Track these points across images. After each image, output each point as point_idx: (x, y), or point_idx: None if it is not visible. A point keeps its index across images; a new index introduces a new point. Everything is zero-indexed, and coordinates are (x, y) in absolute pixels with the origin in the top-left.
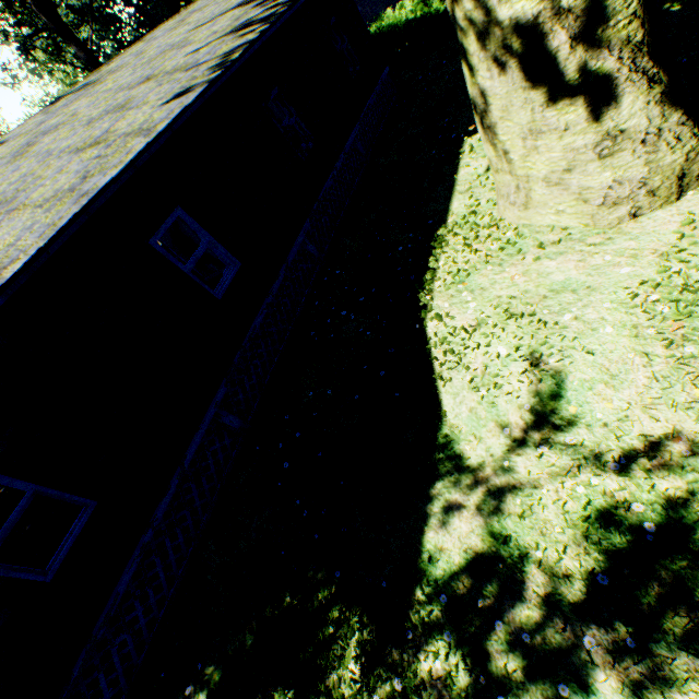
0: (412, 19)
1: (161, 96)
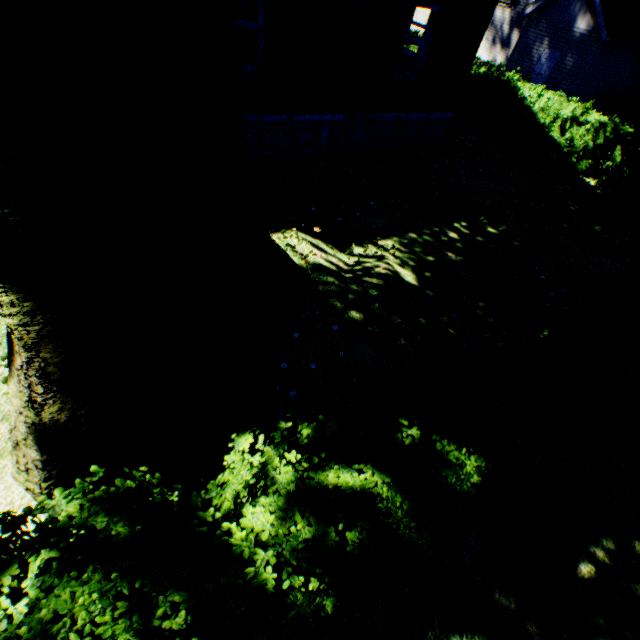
0: (533, 111)
1: None
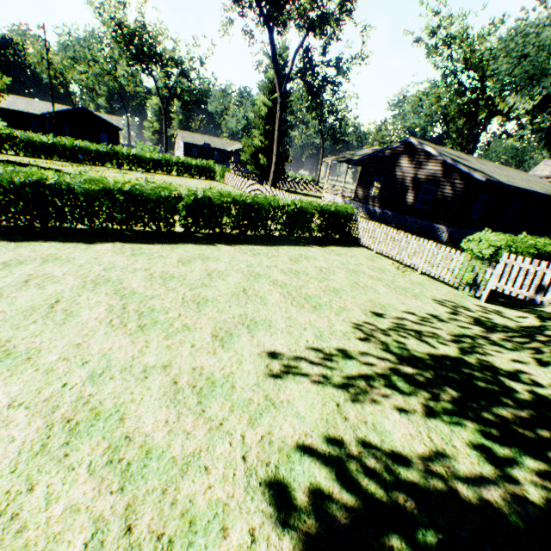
0: None
1: (538, 188)
